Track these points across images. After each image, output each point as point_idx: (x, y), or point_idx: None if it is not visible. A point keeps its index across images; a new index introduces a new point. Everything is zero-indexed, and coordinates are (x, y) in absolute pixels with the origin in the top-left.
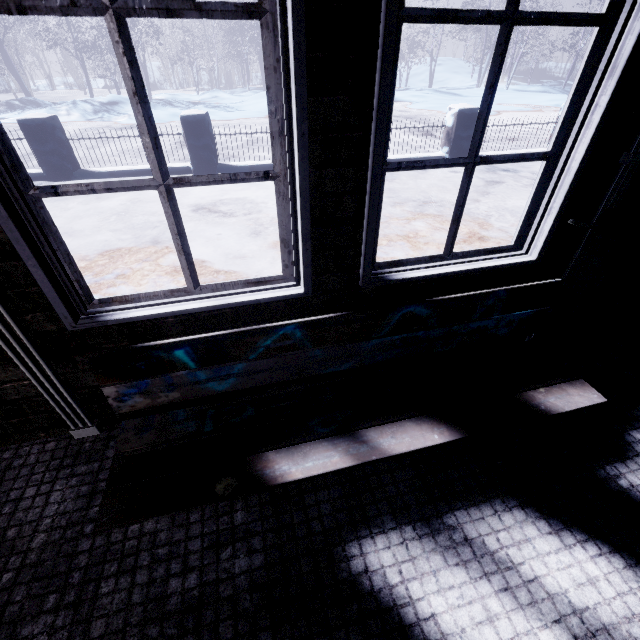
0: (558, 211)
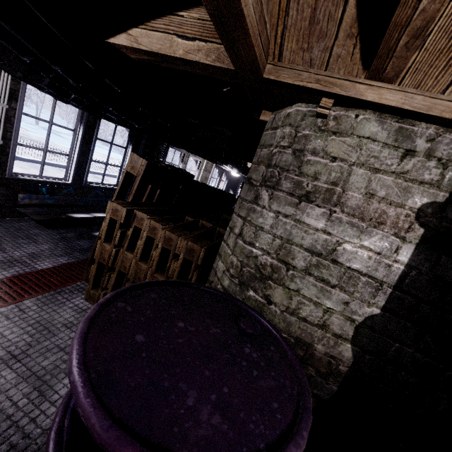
0: None
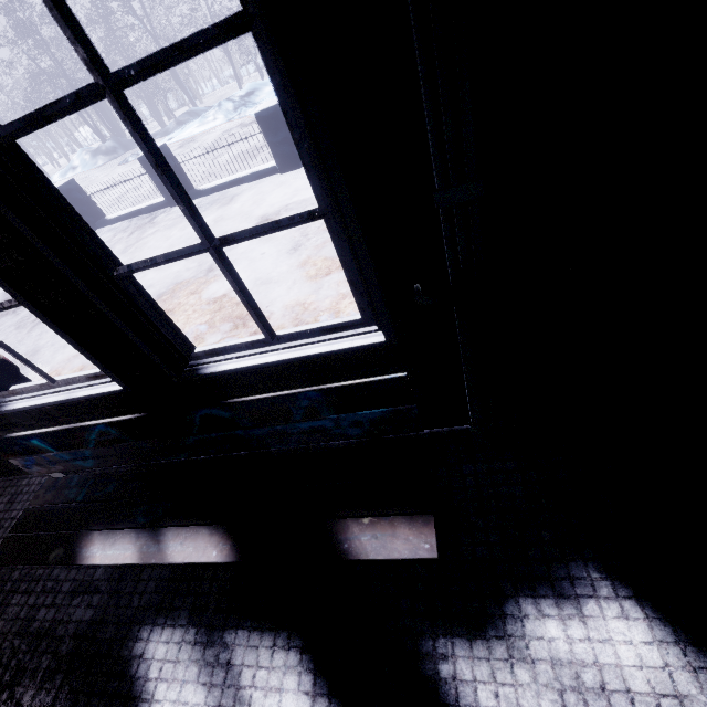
0: (368, 284)
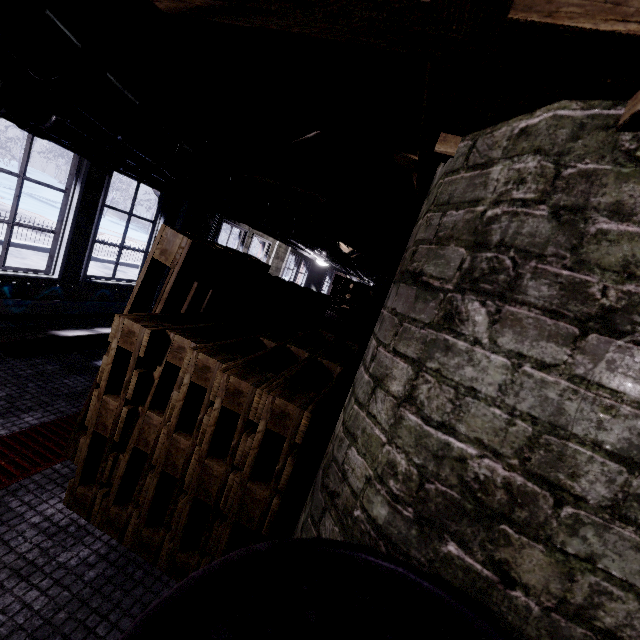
0: None
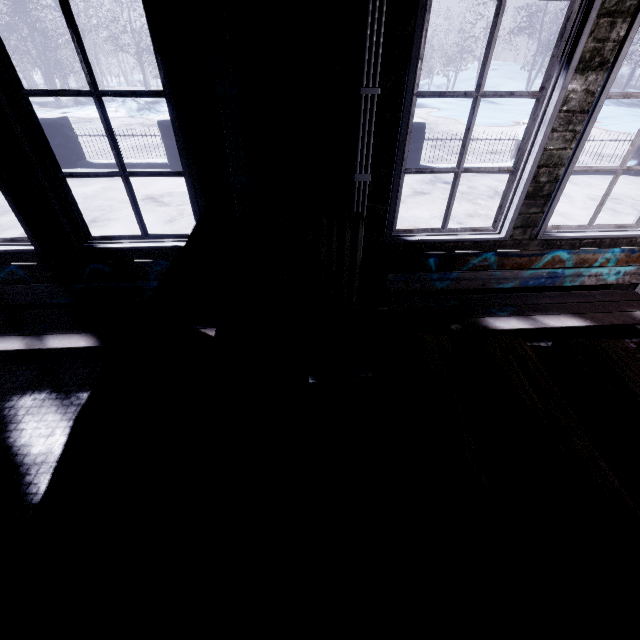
0: (201, 211)
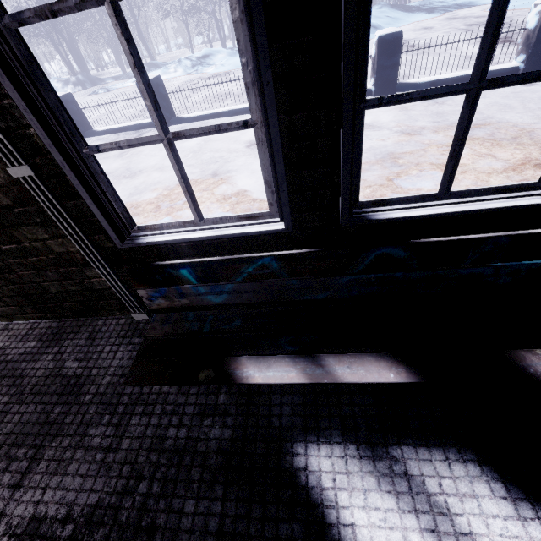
0: None
